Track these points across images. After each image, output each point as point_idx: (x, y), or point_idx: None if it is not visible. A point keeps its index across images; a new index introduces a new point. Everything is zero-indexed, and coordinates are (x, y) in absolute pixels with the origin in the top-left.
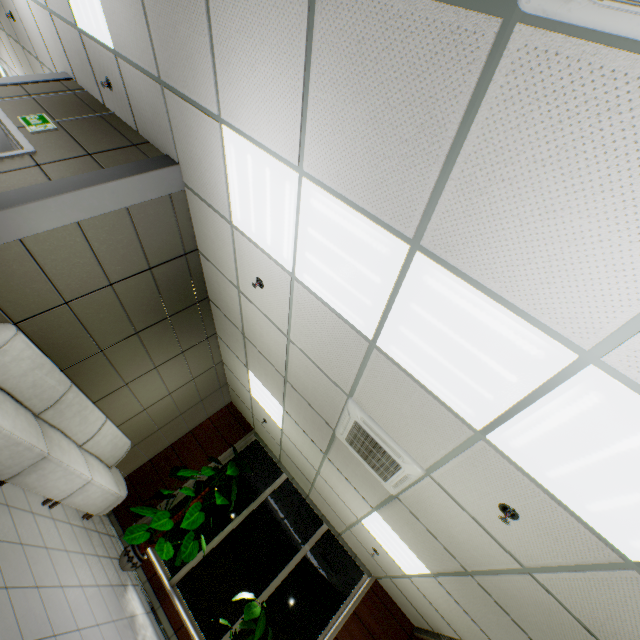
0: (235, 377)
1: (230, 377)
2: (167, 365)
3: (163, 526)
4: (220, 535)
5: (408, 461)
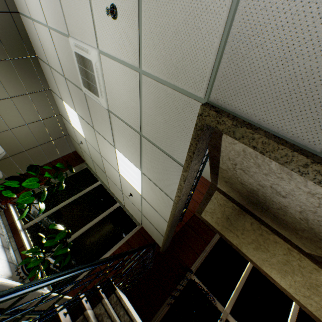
0: (66, 121)
1: (66, 125)
2: (19, 99)
3: (12, 185)
4: (56, 207)
5: (91, 50)
